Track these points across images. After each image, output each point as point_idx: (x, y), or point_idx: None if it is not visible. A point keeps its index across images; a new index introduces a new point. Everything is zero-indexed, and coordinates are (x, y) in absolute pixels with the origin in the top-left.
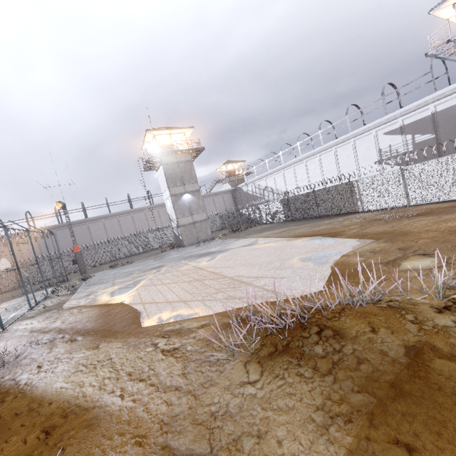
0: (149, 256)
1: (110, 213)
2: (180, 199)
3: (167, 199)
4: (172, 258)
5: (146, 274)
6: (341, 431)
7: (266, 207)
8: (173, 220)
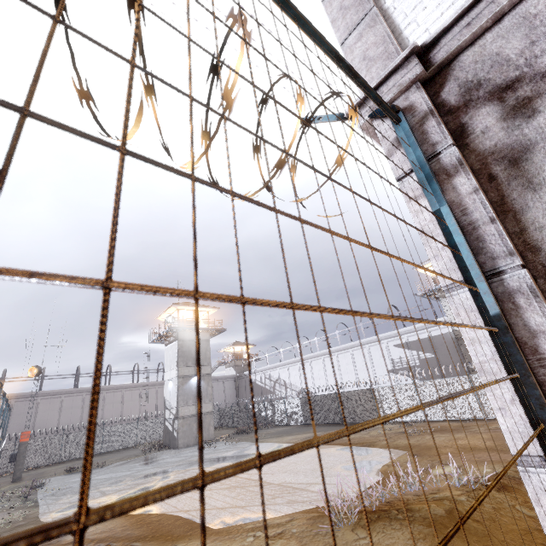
0: (127, 458)
1: (76, 387)
2: (187, 383)
3: (171, 380)
4: (172, 463)
5: (149, 481)
6: (423, 544)
7: (281, 404)
8: (170, 408)
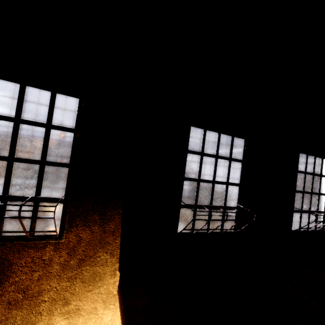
0: None
1: None
2: None
3: None
4: None
5: None
6: None
7: None
8: None
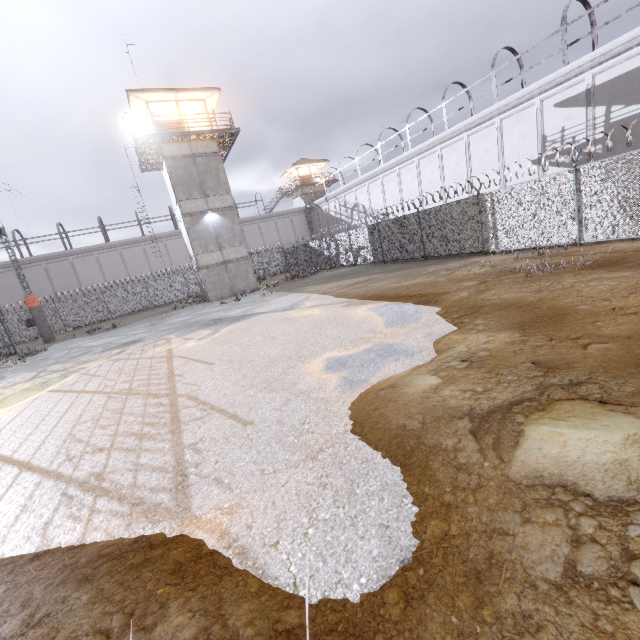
0: (154, 315)
1: (106, 242)
2: (200, 222)
3: (181, 222)
4: (168, 325)
5: (97, 358)
6: None
7: (345, 239)
8: (192, 257)
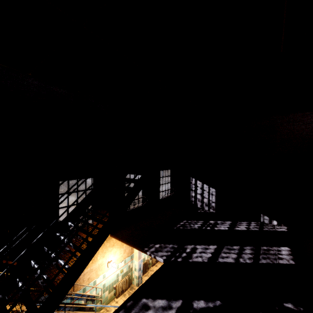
0: None
1: None
2: None
3: None
4: None
5: None
6: None
7: None
8: None
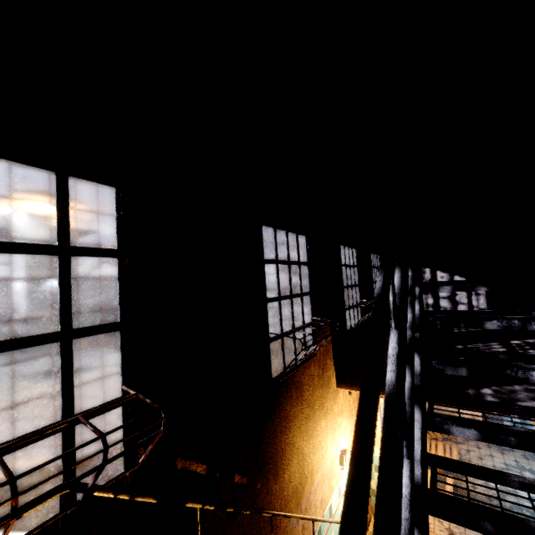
0: None
1: None
2: (41, 286)
3: (19, 282)
4: (2, 374)
5: None
6: None
7: None
8: (19, 312)
